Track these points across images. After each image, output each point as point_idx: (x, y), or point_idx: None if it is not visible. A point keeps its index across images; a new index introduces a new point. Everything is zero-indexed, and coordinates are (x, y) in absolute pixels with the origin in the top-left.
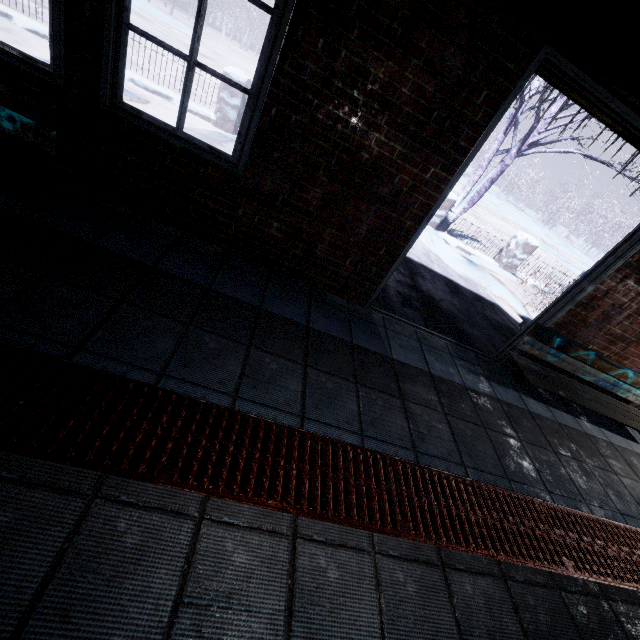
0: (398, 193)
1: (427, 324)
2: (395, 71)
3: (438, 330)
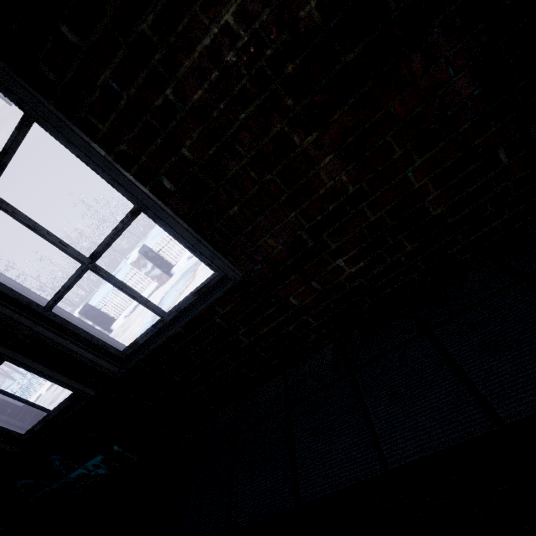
0: None
1: None
2: None
3: None
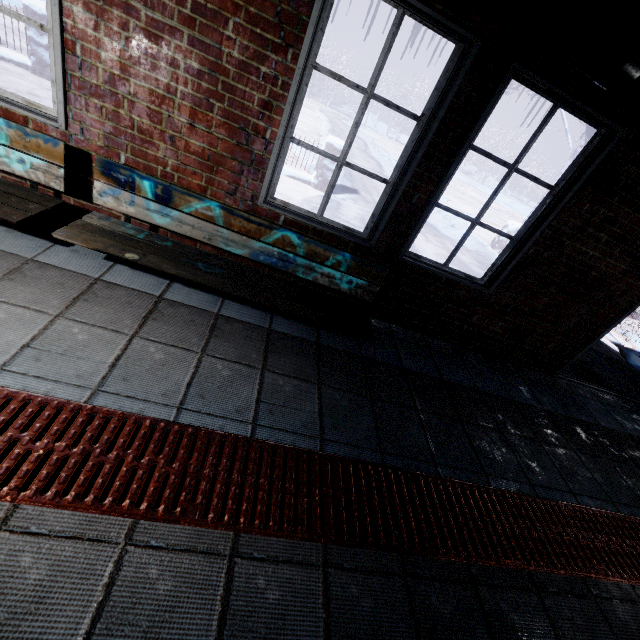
0: (610, 296)
1: (576, 375)
2: (638, 219)
3: (586, 380)
